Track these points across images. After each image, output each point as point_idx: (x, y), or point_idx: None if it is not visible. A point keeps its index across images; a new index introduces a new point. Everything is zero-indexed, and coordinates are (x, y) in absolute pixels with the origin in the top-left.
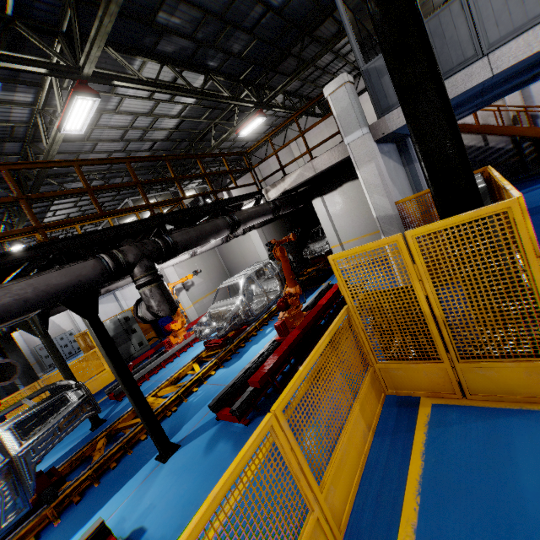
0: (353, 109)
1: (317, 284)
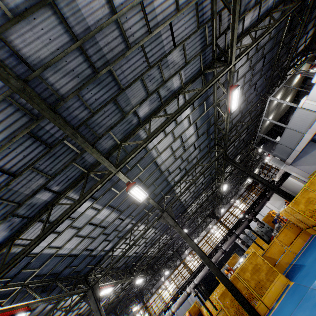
0: (276, 164)
1: None
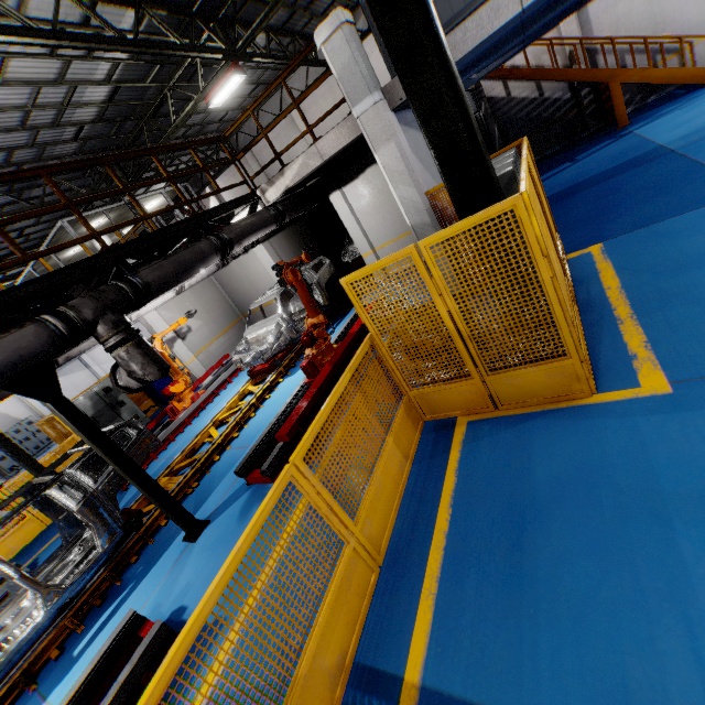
0: (357, 65)
1: (351, 307)
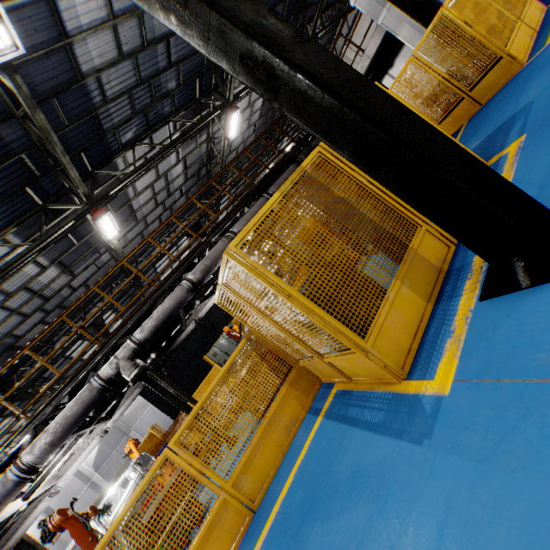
0: (373, 1)
1: None
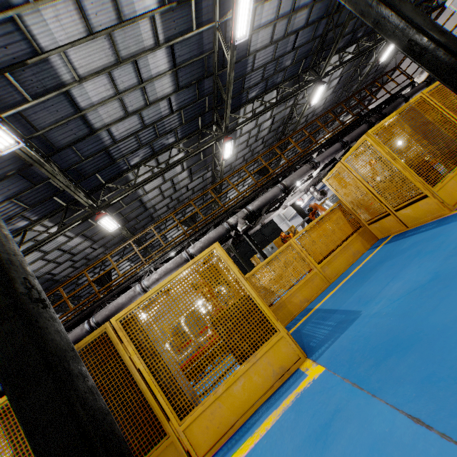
0: None
1: None
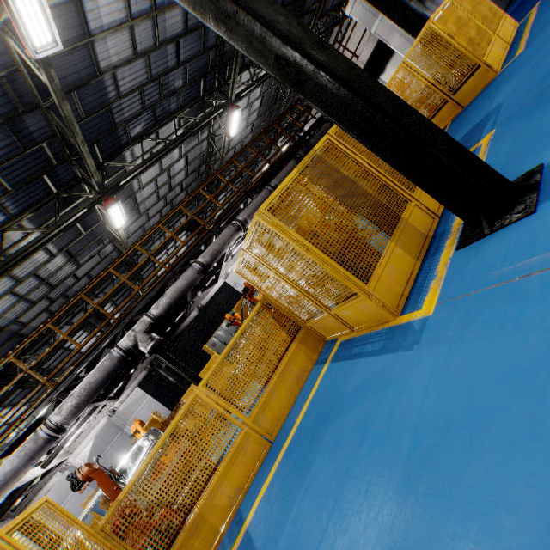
0: (367, 12)
1: None
